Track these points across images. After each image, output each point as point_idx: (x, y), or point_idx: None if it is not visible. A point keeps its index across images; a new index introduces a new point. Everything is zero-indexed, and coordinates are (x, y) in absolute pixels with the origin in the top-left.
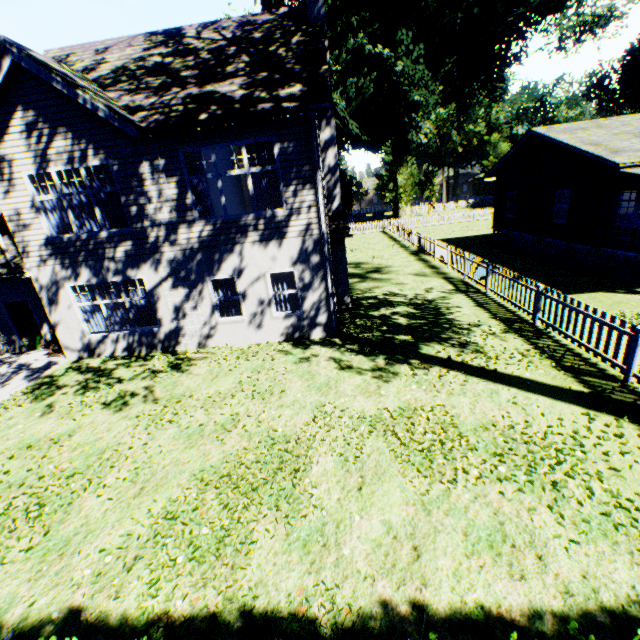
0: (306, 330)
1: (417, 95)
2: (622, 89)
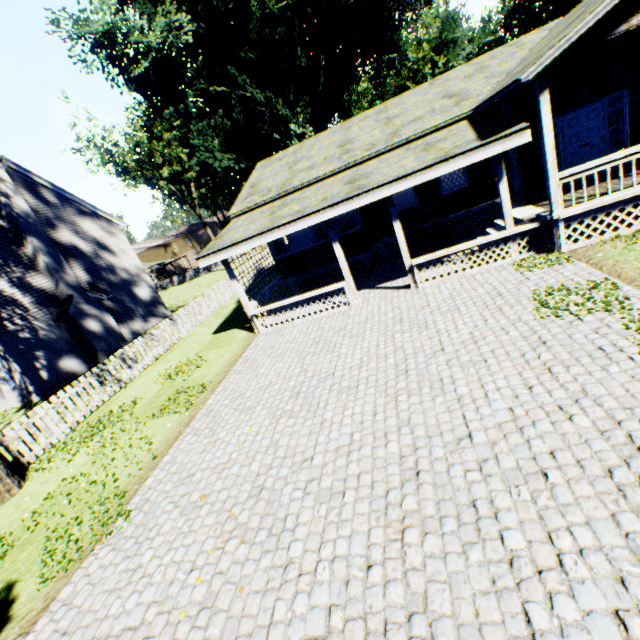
0: (29, 396)
1: (279, 110)
2: (538, 7)
